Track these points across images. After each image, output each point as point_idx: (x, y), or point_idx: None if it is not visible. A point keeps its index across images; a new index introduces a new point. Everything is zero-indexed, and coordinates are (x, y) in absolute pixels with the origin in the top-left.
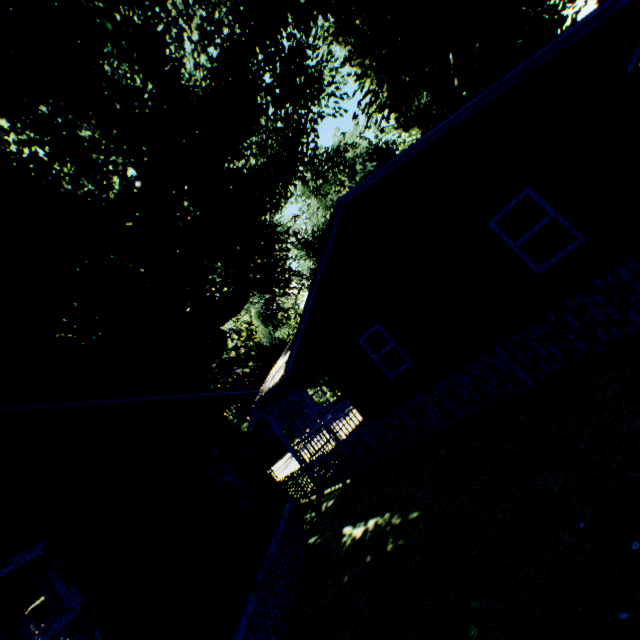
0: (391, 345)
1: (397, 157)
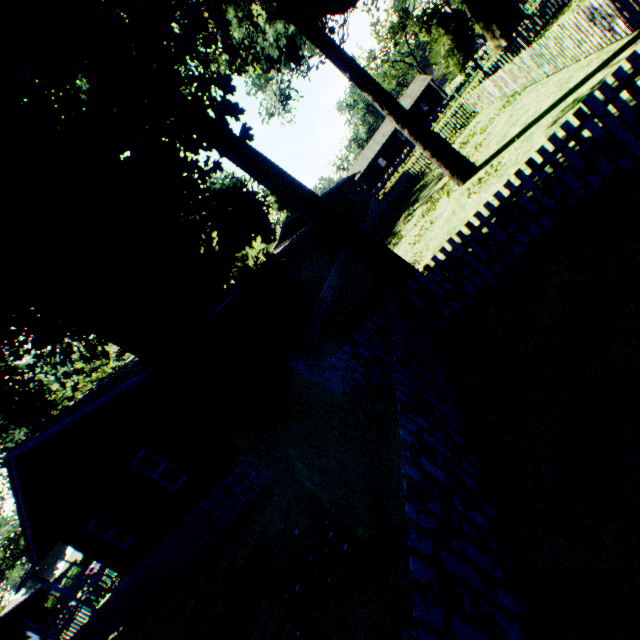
0: (113, 529)
1: (36, 439)
